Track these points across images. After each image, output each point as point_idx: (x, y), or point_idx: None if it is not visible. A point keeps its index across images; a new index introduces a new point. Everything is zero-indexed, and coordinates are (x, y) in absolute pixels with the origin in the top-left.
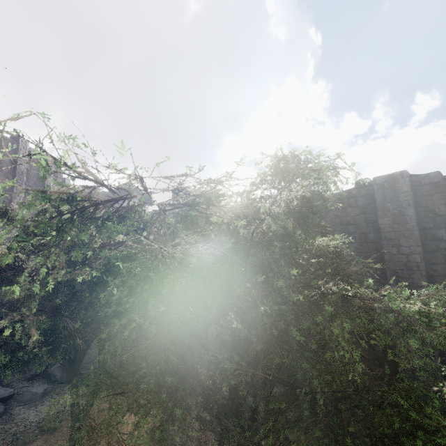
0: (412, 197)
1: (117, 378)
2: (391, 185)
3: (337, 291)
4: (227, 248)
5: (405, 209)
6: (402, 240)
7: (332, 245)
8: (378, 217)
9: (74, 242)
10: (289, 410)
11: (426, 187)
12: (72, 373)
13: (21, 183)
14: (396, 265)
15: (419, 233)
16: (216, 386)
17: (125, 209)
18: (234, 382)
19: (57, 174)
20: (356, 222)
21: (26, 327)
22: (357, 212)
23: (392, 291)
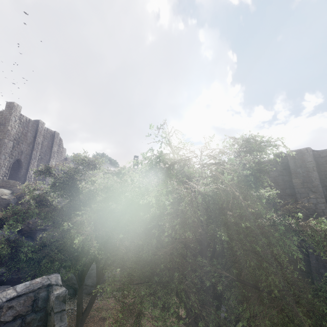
0: (315, 165)
1: (133, 277)
2: (300, 157)
3: (279, 221)
4: (221, 189)
5: (311, 173)
6: (310, 193)
7: (266, 194)
8: (291, 178)
9: (110, 187)
10: (253, 298)
11: (324, 158)
12: (79, 283)
13: (37, 150)
14: (308, 211)
15: (322, 189)
16: (197, 286)
17: (118, 169)
18: (214, 280)
19: (60, 145)
20: (276, 181)
21: (83, 238)
22: (277, 174)
23: (314, 221)
